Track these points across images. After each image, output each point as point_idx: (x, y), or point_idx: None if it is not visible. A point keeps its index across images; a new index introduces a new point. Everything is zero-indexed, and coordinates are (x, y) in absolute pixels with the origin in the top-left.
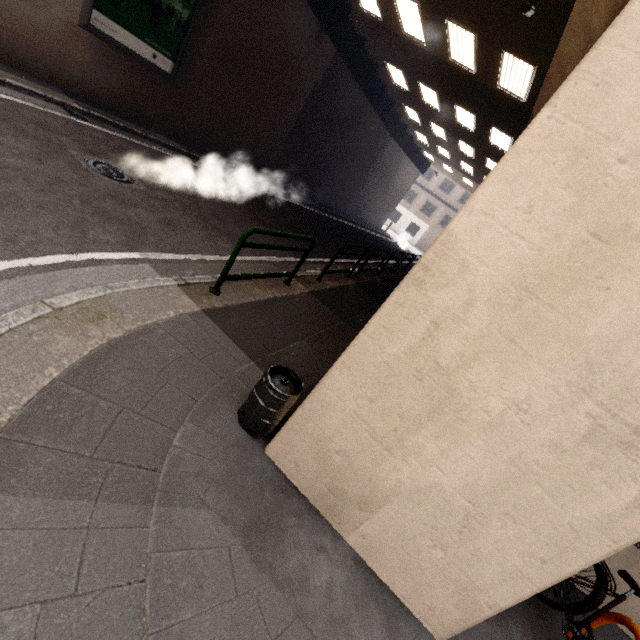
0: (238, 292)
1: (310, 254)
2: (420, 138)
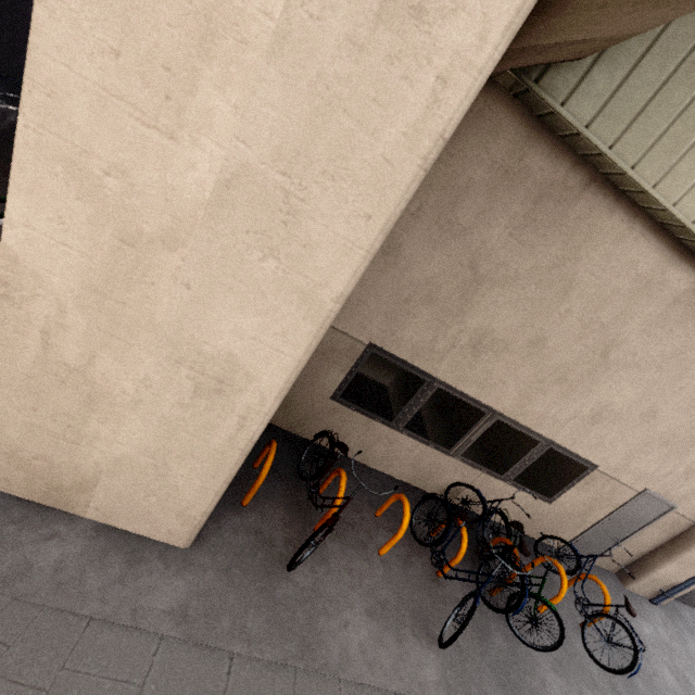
0: None
1: None
2: None
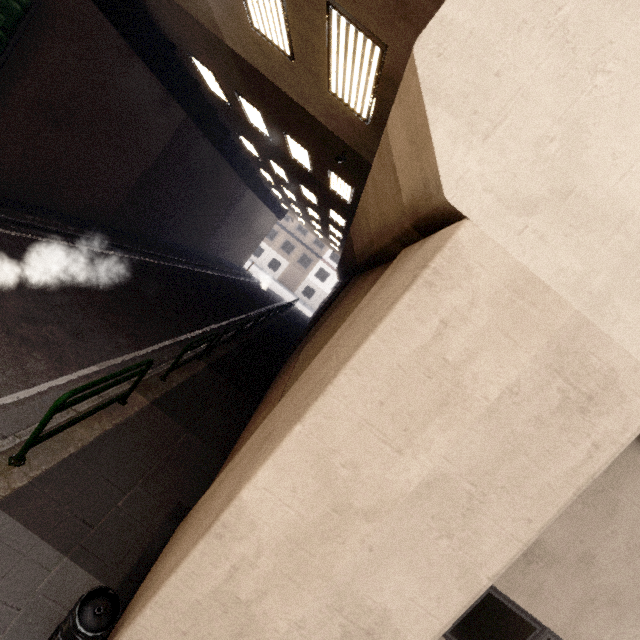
0: (53, 446)
1: (156, 337)
2: (275, 193)
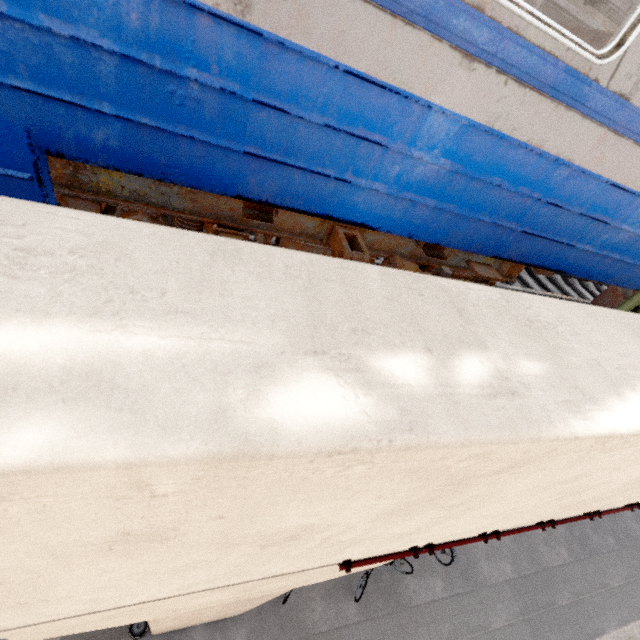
0: None
1: None
2: None
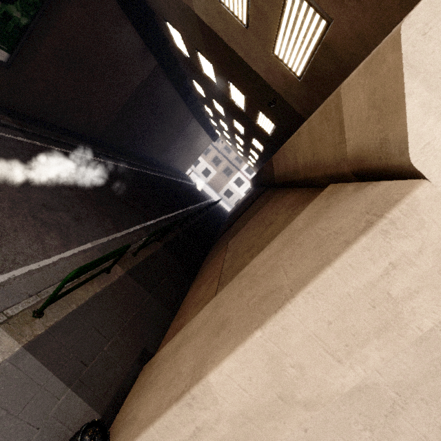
0: (61, 303)
1: (129, 223)
2: (213, 123)
